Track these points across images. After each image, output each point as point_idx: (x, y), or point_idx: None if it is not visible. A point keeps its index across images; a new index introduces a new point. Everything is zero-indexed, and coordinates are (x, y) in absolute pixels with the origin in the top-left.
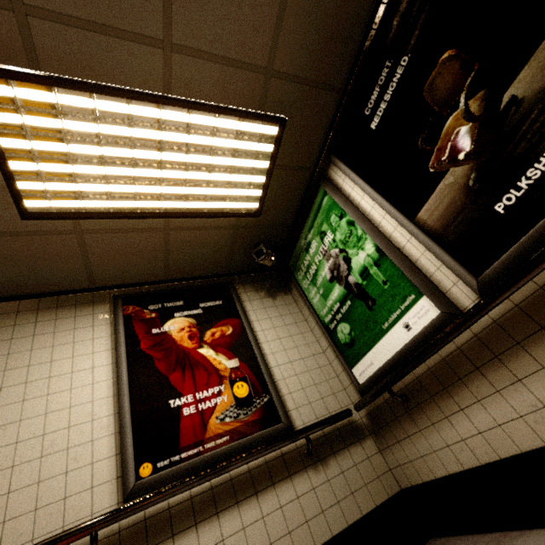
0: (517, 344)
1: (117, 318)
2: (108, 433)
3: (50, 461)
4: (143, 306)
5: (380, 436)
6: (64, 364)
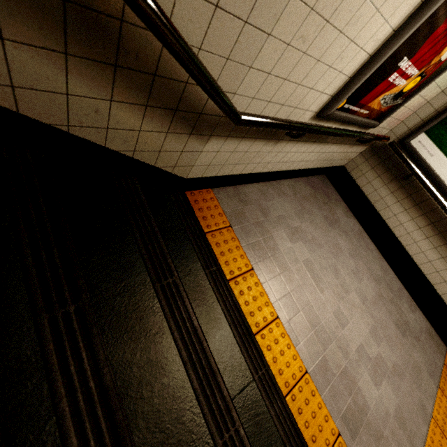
0: None
1: None
2: (370, 50)
3: (337, 44)
4: None
5: (371, 154)
6: None
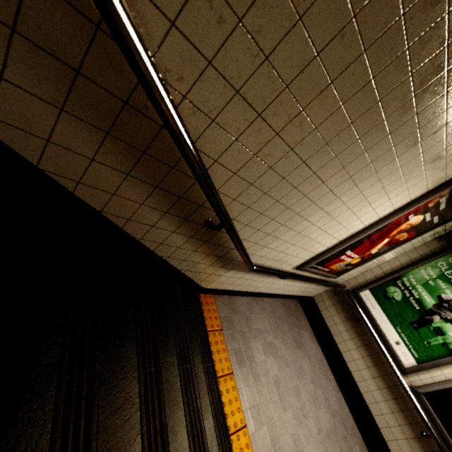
0: (389, 387)
1: (433, 196)
2: (328, 246)
3: (310, 243)
4: (446, 194)
5: (333, 294)
6: (383, 201)
